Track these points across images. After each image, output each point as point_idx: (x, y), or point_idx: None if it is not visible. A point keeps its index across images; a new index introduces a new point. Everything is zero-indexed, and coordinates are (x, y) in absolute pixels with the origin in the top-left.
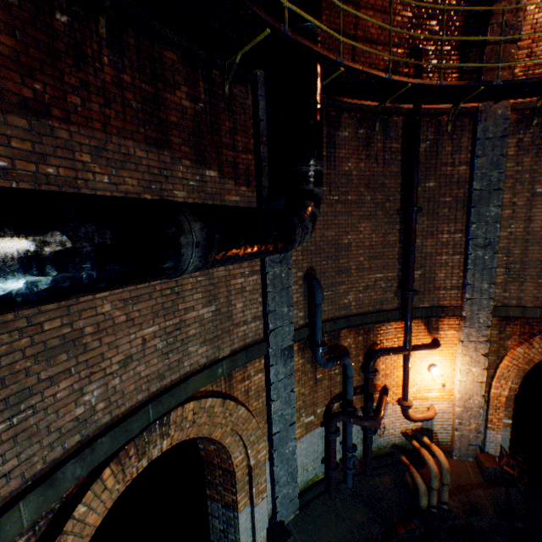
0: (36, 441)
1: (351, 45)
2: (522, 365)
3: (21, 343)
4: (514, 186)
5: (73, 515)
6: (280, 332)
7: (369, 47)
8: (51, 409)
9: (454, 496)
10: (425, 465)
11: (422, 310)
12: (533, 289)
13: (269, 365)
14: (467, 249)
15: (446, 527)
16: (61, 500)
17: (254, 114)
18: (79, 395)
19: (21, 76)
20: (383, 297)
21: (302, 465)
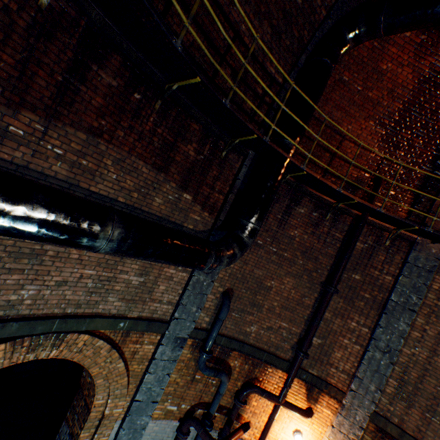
0: None
1: (330, 158)
2: None
3: (8, 242)
4: (429, 315)
5: None
6: (182, 323)
7: (343, 164)
8: None
9: None
10: None
11: (308, 374)
12: (418, 418)
13: (161, 343)
14: (368, 345)
15: None
16: None
17: (237, 173)
18: (20, 287)
19: (97, 116)
20: (280, 344)
21: None
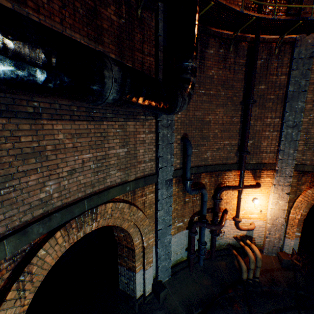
0: (15, 208)
1: None
2: (310, 201)
3: (6, 146)
4: None
5: (37, 254)
6: (165, 170)
7: None
8: (25, 190)
9: (263, 275)
10: (246, 256)
11: (251, 165)
12: None
13: (158, 189)
14: (282, 128)
15: (257, 291)
16: (30, 246)
17: (155, 32)
18: (42, 186)
19: None
20: (228, 156)
21: (174, 251)
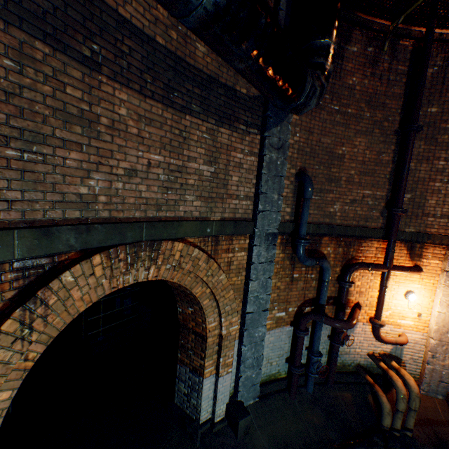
0: (41, 190)
1: None
2: None
3: (44, 88)
4: None
5: (60, 277)
6: (268, 216)
7: None
8: (59, 170)
9: (419, 427)
10: (389, 392)
11: (406, 233)
12: None
13: (253, 245)
14: None
15: None
16: (52, 263)
17: (275, 6)
18: (85, 175)
19: None
20: (368, 214)
21: (267, 357)
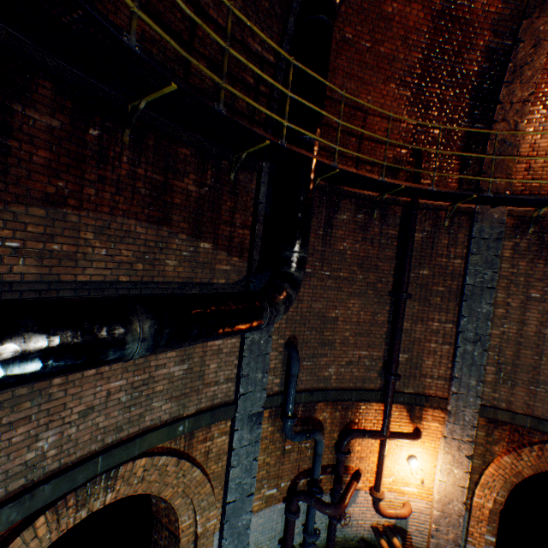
0: None
1: (358, 143)
2: (509, 476)
3: None
4: (509, 287)
5: None
6: (251, 397)
7: (374, 146)
8: (4, 452)
9: None
10: None
11: (405, 395)
12: (524, 394)
13: (234, 429)
14: (457, 341)
15: None
16: None
17: (256, 196)
18: (33, 440)
19: (49, 178)
20: (366, 375)
21: (256, 542)
